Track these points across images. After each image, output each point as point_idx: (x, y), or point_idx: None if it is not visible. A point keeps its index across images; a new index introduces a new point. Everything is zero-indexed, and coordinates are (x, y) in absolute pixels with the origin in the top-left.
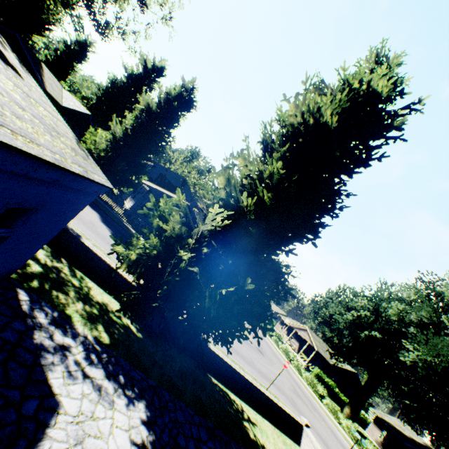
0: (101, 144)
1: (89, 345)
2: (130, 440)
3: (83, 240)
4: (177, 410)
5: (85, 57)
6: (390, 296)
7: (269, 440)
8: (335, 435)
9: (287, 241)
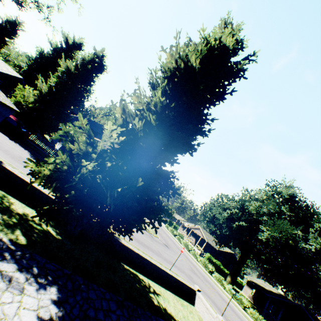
0: (30, 98)
1: (3, 246)
2: (37, 317)
3: (4, 165)
4: (89, 290)
5: (16, 34)
6: (250, 198)
7: (170, 305)
8: (221, 296)
9: (172, 155)
